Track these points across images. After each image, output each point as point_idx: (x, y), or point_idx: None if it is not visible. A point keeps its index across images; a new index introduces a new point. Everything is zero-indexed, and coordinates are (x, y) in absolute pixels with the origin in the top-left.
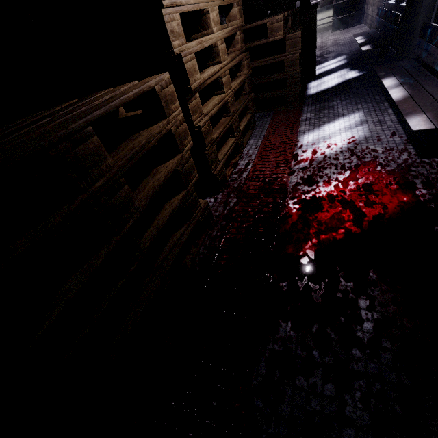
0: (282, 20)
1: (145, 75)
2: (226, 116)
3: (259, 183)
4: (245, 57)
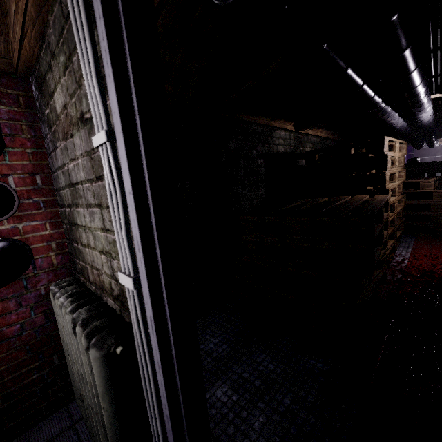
0: (433, 182)
1: (359, 194)
2: (390, 226)
3: (419, 271)
4: (404, 196)
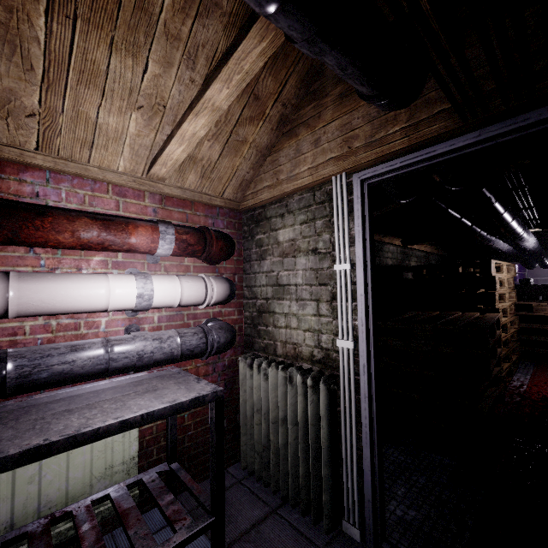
0: (546, 306)
1: (470, 311)
2: (504, 347)
3: (539, 396)
4: (516, 318)
